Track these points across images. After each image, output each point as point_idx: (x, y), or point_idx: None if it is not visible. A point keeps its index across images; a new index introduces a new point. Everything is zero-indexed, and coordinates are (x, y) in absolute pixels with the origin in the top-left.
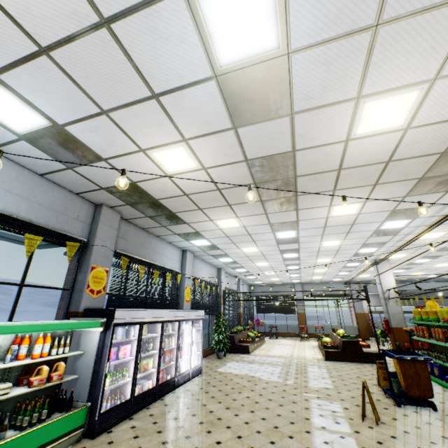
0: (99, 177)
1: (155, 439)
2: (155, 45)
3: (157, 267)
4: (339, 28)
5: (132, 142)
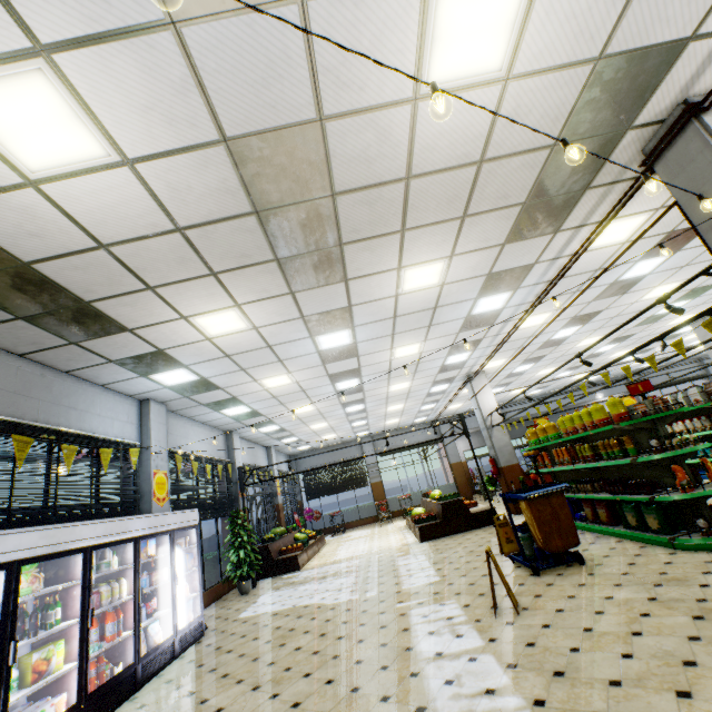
0: None
1: None
2: None
3: (71, 437)
4: None
5: None
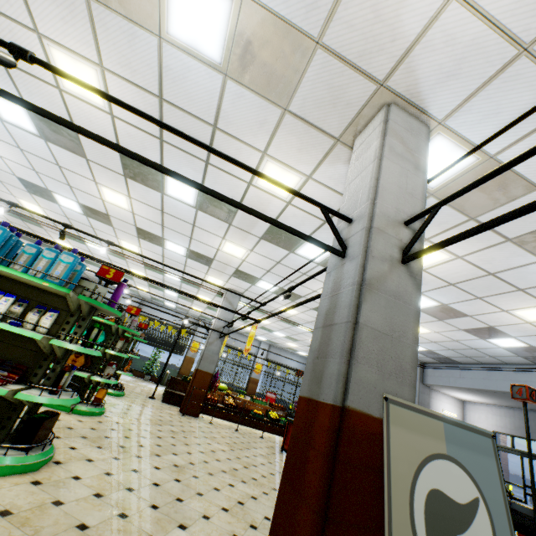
0: None
1: None
2: None
3: None
4: None
5: None
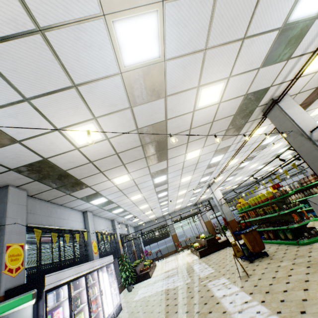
0: (9, 159)
1: None
2: (79, 49)
3: (66, 231)
4: (189, 49)
5: (49, 123)
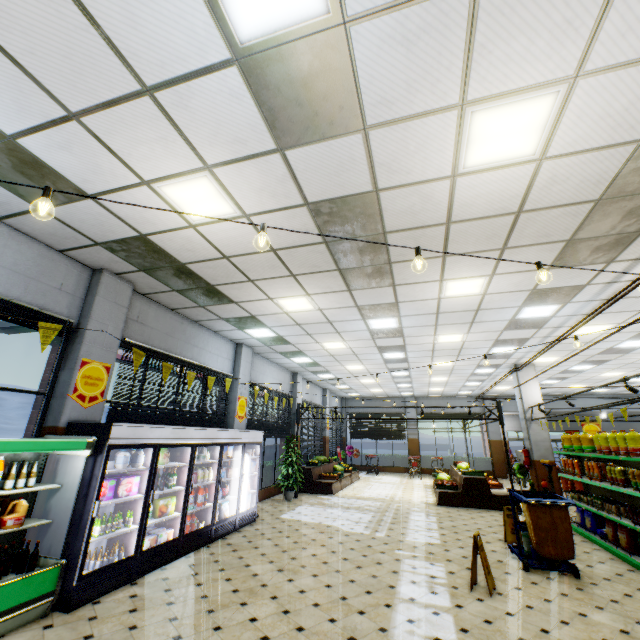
0: (88, 225)
1: (160, 613)
2: None
3: (193, 366)
4: None
5: (128, 168)
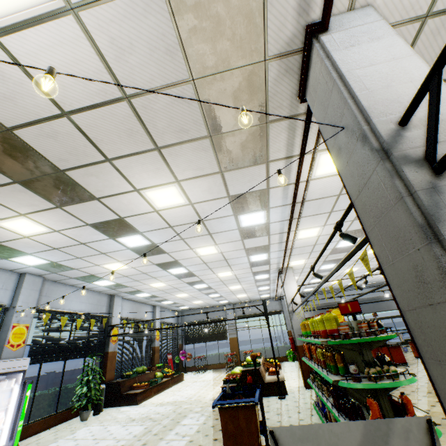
0: None
1: None
2: None
3: None
4: None
5: None
